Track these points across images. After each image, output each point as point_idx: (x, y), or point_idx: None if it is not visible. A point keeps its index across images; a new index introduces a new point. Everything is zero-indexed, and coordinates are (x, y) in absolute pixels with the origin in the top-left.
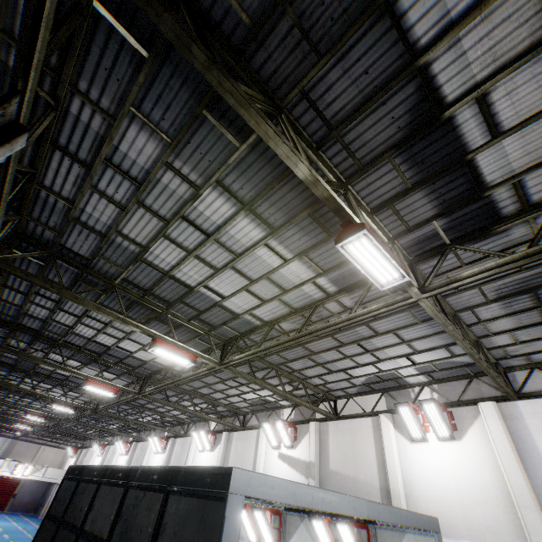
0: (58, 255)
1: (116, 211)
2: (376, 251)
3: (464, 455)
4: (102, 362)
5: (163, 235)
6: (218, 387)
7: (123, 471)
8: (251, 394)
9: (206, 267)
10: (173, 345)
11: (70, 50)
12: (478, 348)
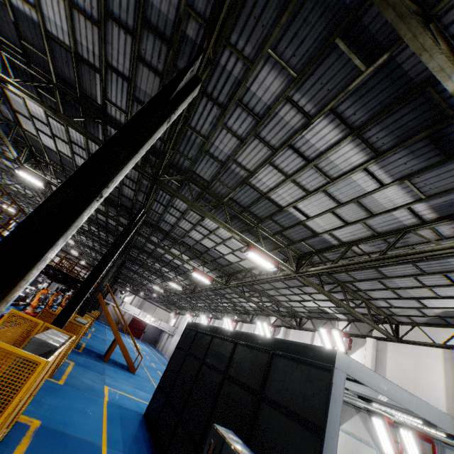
0: (190, 179)
1: (236, 143)
2: None
3: None
4: (202, 259)
5: (269, 161)
6: (283, 291)
7: (230, 332)
8: (310, 302)
9: (299, 190)
10: (261, 252)
11: (232, 8)
12: None
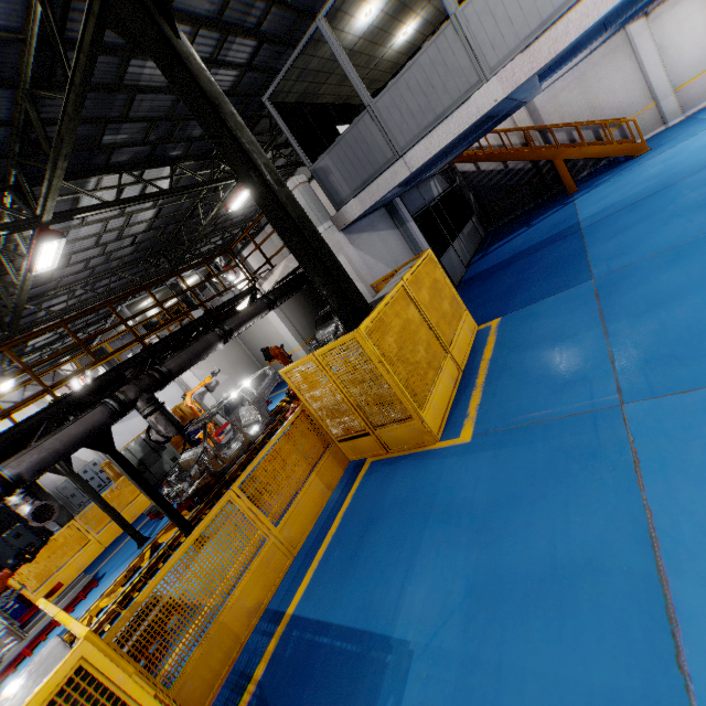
0: None
1: None
2: (11, 382)
3: None
4: None
5: None
6: None
7: None
8: None
9: None
10: None
11: None
12: None
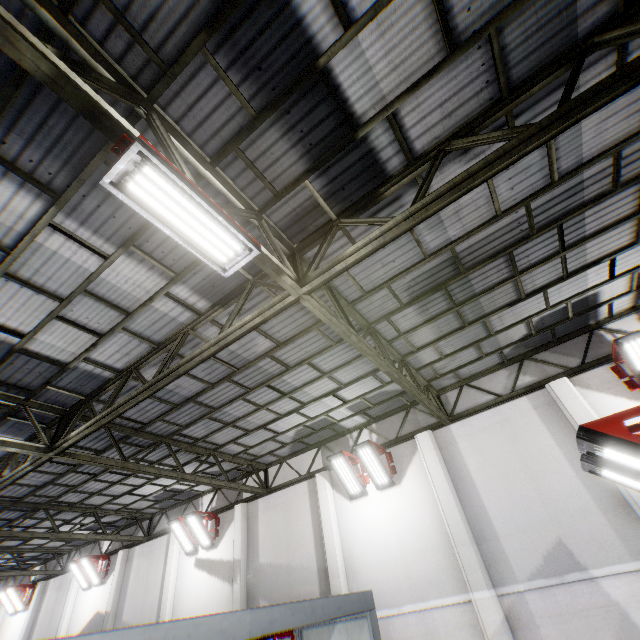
0: None
1: None
2: (186, 199)
3: (404, 500)
4: None
5: None
6: (91, 488)
7: None
8: (148, 486)
9: None
10: None
11: None
12: (401, 367)
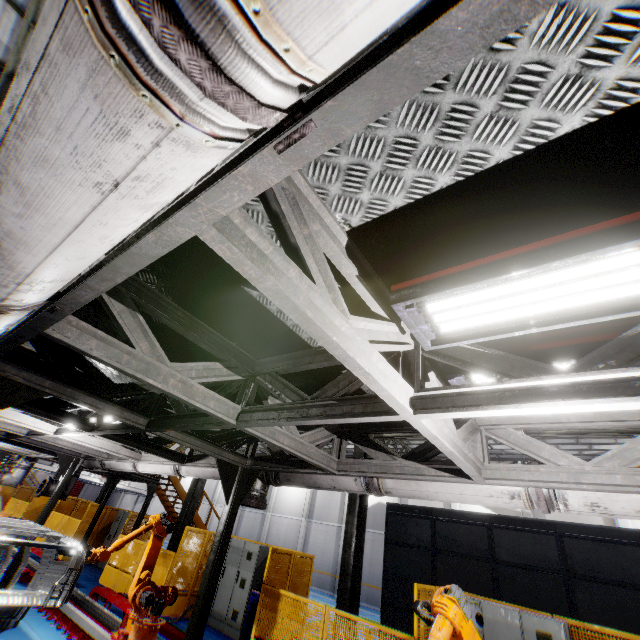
0: None
1: None
2: None
3: None
4: None
5: None
6: None
7: (536, 522)
8: None
9: None
10: None
11: None
12: None
